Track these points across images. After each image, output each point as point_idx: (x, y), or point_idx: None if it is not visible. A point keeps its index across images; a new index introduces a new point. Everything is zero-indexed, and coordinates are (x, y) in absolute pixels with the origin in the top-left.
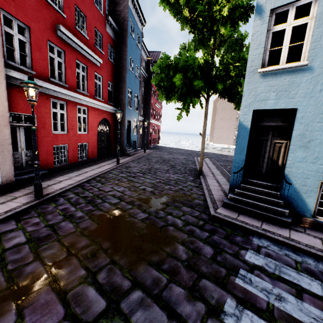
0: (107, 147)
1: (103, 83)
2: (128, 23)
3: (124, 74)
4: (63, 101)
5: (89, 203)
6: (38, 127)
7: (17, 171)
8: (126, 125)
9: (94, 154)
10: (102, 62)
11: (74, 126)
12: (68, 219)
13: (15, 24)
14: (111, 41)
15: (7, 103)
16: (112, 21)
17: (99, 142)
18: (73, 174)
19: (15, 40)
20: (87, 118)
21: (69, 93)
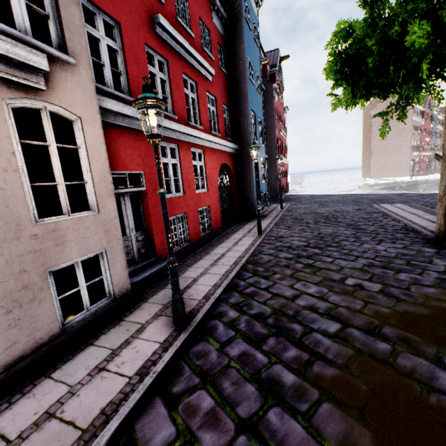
0: (230, 208)
1: (217, 108)
2: (241, 3)
3: (243, 89)
4: (174, 143)
5: (280, 334)
6: (147, 192)
7: (128, 268)
8: (253, 170)
9: (218, 222)
10: (214, 73)
11: (191, 182)
12: (274, 399)
13: (99, 20)
14: (220, 39)
15: (106, 156)
16: (219, 6)
17: (220, 201)
18: (206, 263)
19: (103, 48)
20: (204, 167)
21: (181, 128)
